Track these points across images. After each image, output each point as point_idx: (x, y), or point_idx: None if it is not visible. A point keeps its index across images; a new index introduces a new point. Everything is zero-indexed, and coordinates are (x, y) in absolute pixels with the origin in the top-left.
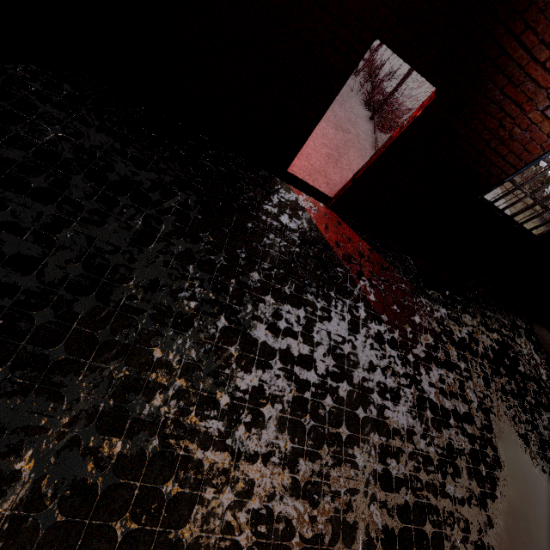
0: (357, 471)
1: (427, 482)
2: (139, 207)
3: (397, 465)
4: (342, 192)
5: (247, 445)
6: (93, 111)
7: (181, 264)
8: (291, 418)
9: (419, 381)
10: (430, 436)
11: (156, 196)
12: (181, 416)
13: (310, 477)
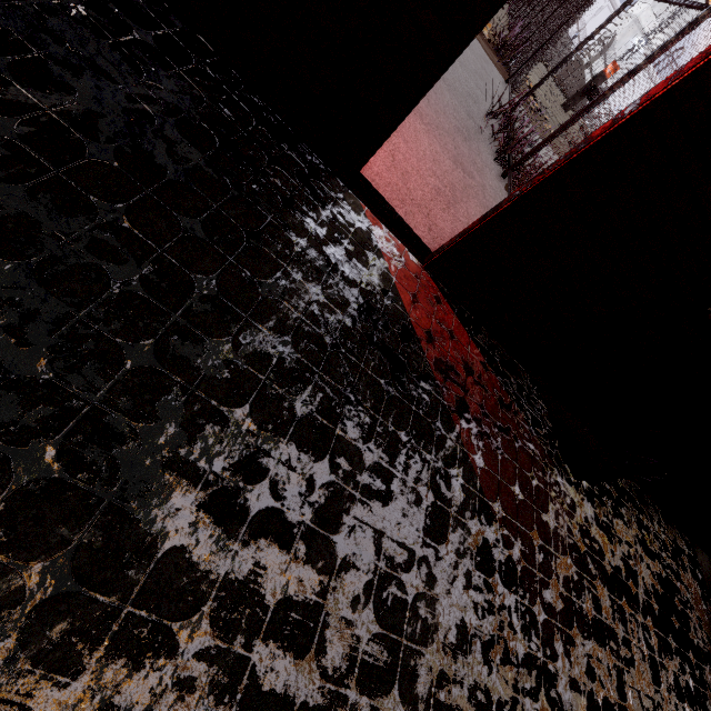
0: None
1: None
2: None
3: None
4: (458, 241)
5: None
6: None
7: None
8: None
9: (553, 678)
10: None
11: None
12: None
13: None
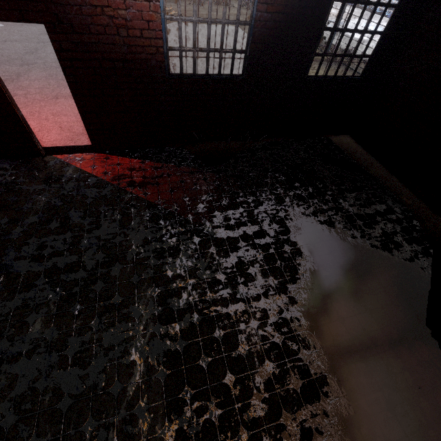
0: (133, 323)
1: (215, 299)
2: None
3: (179, 300)
4: (89, 136)
5: (10, 351)
6: None
7: None
8: (58, 313)
9: (201, 230)
10: (216, 264)
11: None
12: None
13: (80, 347)
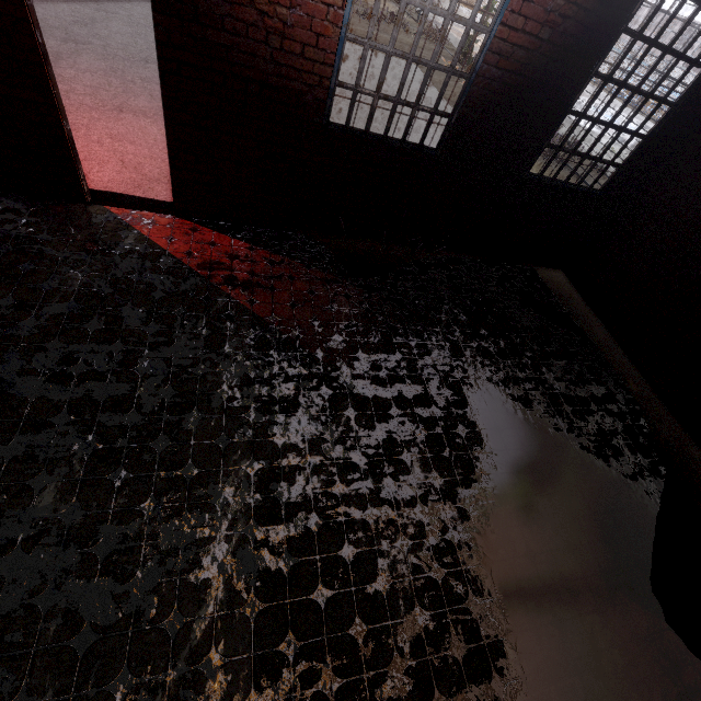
0: (212, 514)
1: (347, 495)
2: None
3: (290, 488)
4: (172, 189)
5: None
6: None
7: None
8: (87, 479)
9: (335, 378)
10: (353, 438)
11: None
12: None
13: (120, 545)
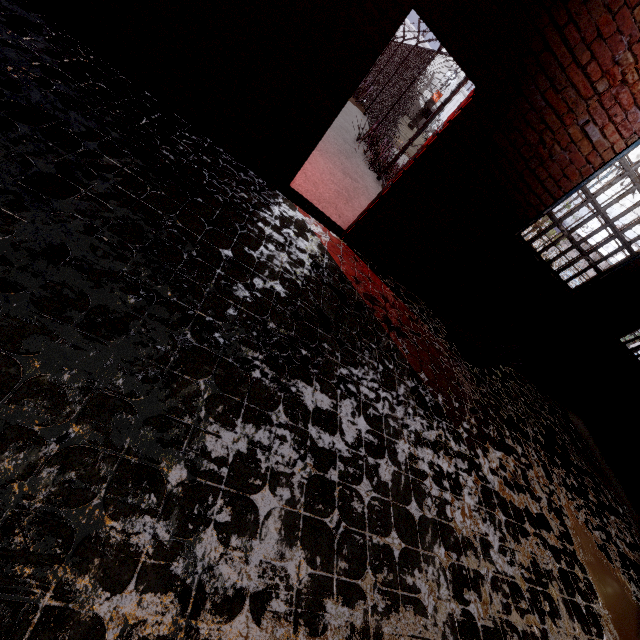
0: (425, 620)
1: (524, 631)
2: (55, 147)
3: (480, 602)
4: (360, 219)
5: (220, 575)
6: (3, 23)
7: (120, 239)
8: (308, 515)
9: (479, 466)
10: (509, 549)
11: (92, 146)
12: (64, 505)
13: None
